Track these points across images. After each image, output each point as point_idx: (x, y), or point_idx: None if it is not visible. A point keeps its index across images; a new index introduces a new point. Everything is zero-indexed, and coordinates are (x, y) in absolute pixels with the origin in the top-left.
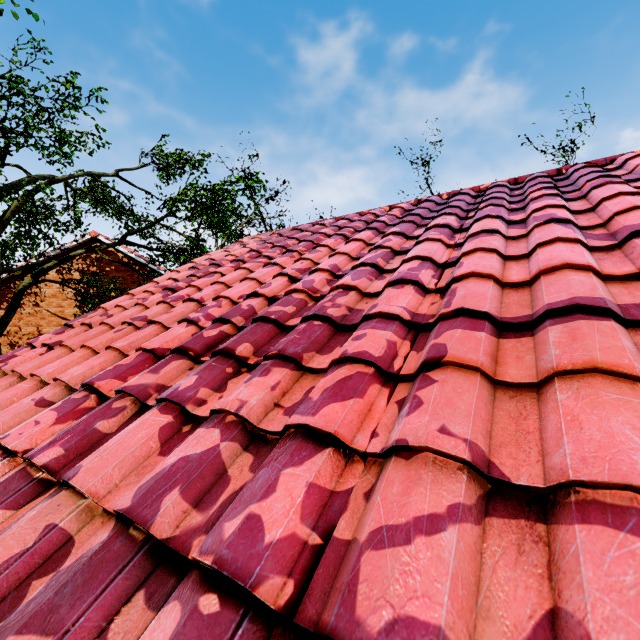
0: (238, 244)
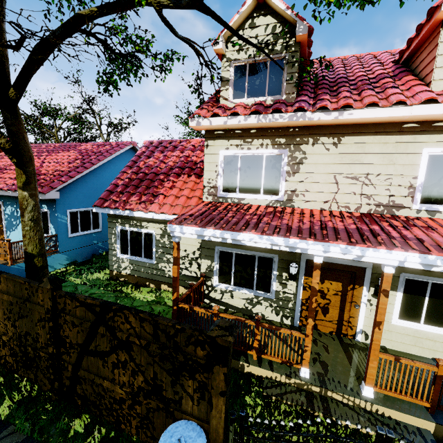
0: None
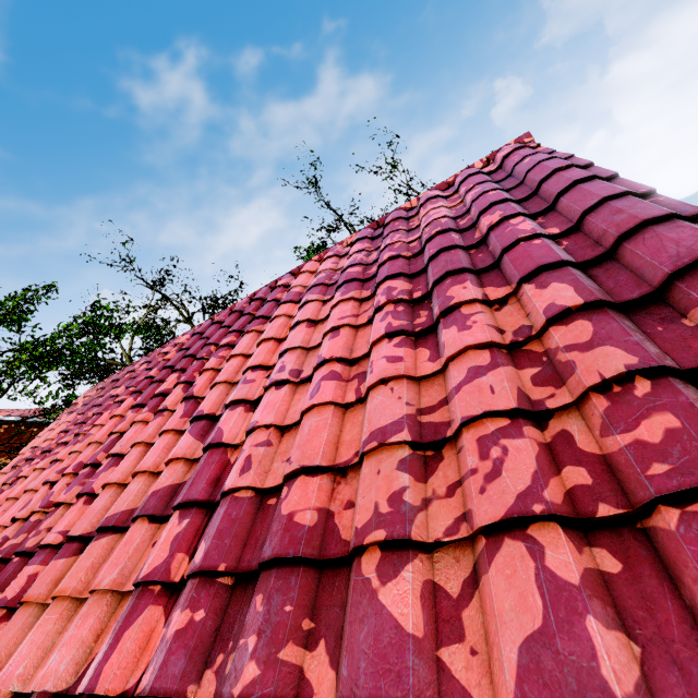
0: (72, 408)
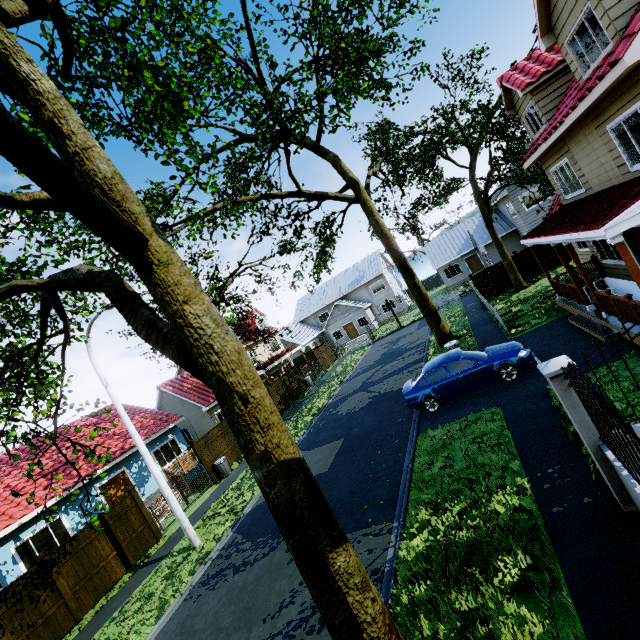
0: None
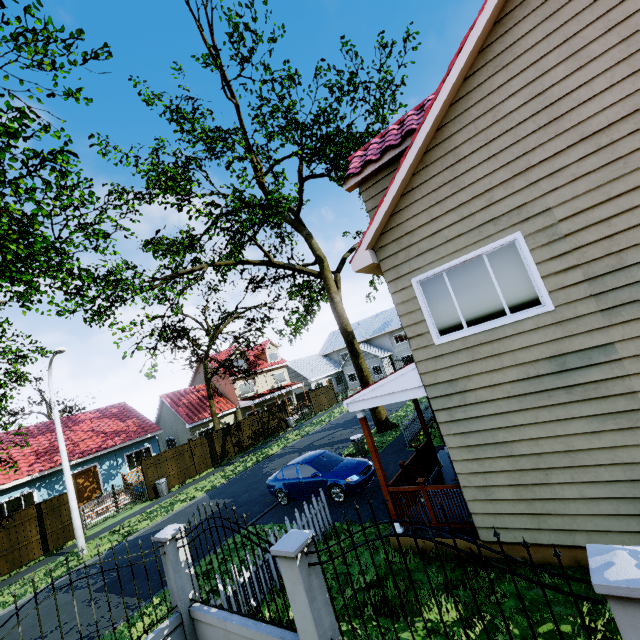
0: None
